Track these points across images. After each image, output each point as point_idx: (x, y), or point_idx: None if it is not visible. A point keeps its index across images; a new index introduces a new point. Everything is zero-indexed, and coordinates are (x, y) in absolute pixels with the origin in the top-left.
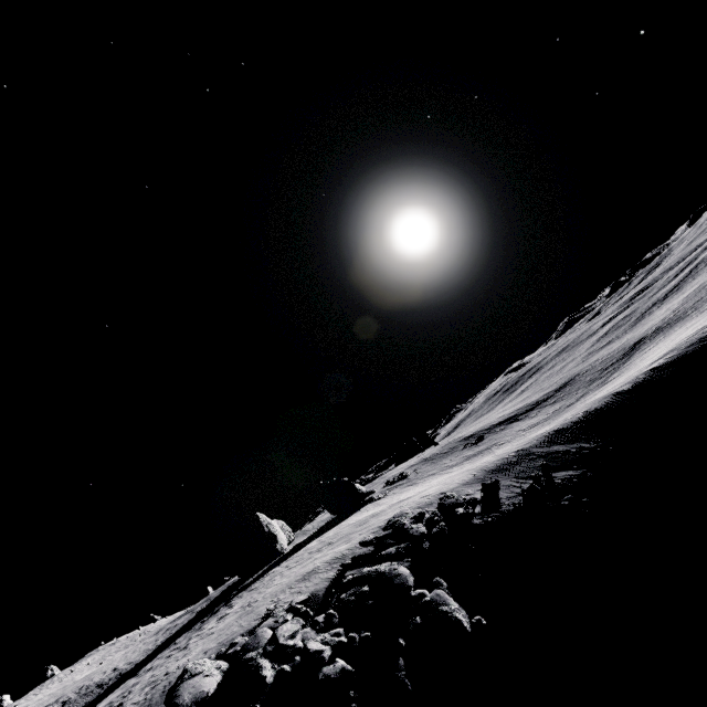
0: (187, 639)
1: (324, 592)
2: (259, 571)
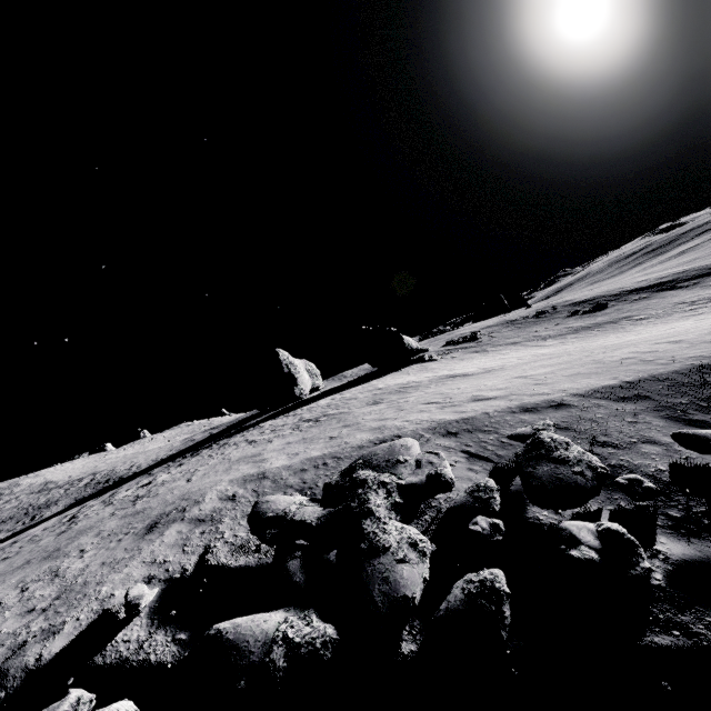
0: (130, 485)
1: None
2: (268, 413)
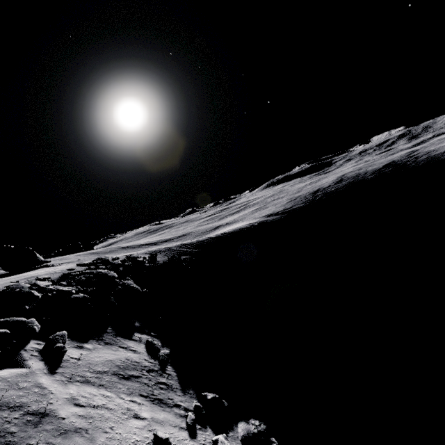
0: None
1: (57, 278)
2: None
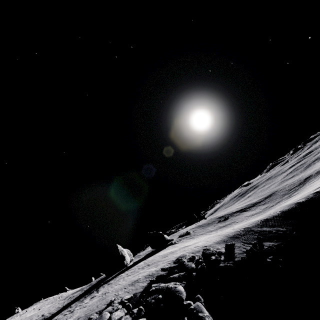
0: (75, 306)
1: (139, 294)
2: (114, 274)
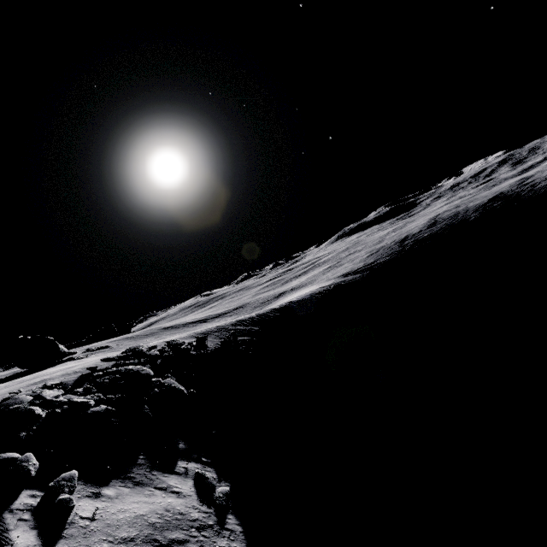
0: None
1: (73, 382)
2: None
